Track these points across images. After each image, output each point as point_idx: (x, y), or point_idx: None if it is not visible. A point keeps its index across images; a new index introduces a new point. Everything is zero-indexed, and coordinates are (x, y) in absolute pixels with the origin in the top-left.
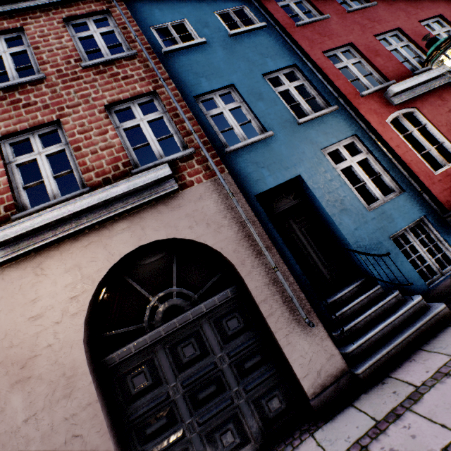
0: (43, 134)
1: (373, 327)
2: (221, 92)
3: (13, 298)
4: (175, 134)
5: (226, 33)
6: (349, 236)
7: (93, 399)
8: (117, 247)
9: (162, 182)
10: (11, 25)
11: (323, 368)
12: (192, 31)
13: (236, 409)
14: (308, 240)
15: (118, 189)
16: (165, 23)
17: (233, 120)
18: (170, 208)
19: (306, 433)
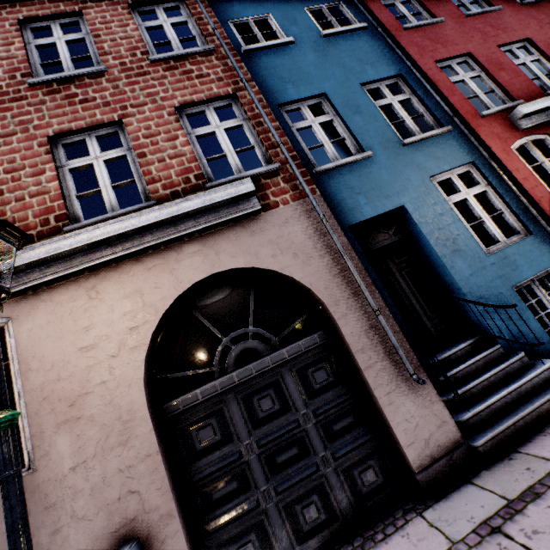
0: (101, 137)
1: (493, 393)
2: (310, 102)
3: (62, 323)
4: (257, 146)
5: (318, 33)
6: (463, 283)
7: (153, 450)
8: (186, 273)
9: (242, 200)
10: (68, 7)
11: (432, 436)
12: (278, 28)
13: (322, 479)
14: (409, 286)
15: (191, 203)
16: (245, 17)
17: (324, 136)
18: (250, 231)
19: (411, 513)
